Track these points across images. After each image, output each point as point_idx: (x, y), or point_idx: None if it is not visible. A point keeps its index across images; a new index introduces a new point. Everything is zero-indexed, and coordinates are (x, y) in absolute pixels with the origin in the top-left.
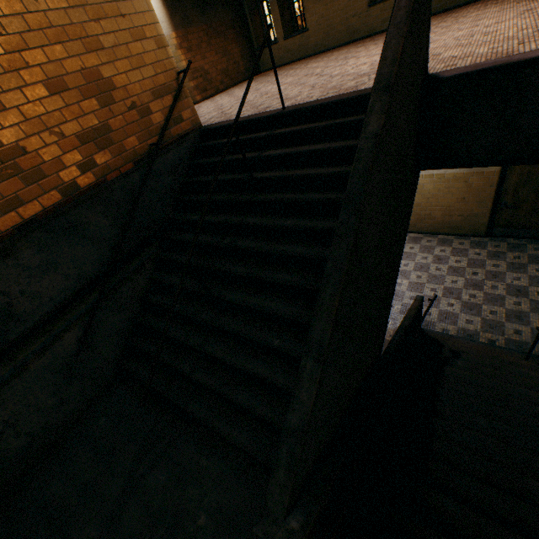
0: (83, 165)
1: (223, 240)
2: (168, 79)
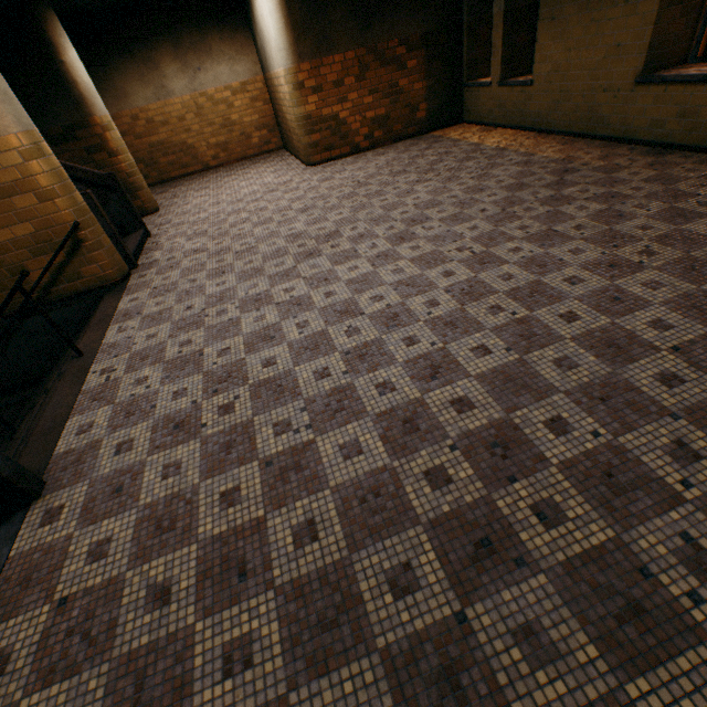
0: None
1: None
2: (59, 235)
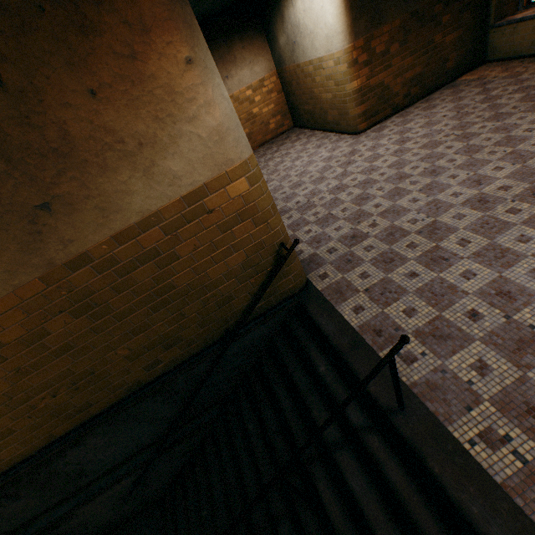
0: (148, 365)
1: (257, 506)
2: (265, 255)
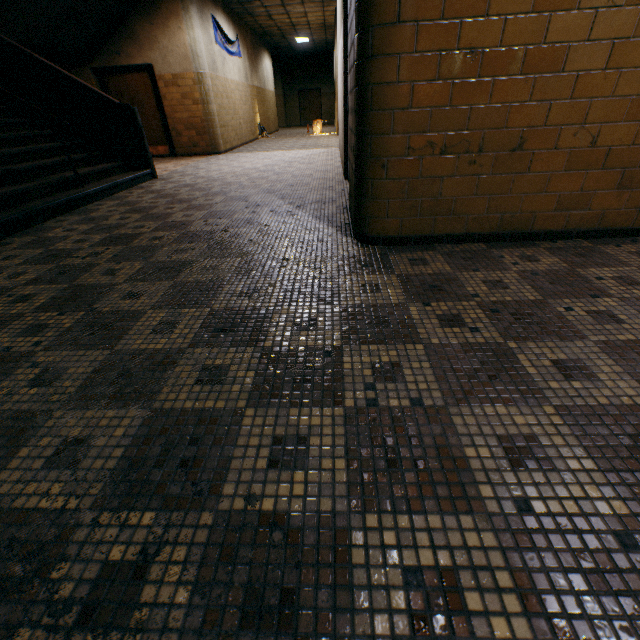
0: None
1: None
2: None
